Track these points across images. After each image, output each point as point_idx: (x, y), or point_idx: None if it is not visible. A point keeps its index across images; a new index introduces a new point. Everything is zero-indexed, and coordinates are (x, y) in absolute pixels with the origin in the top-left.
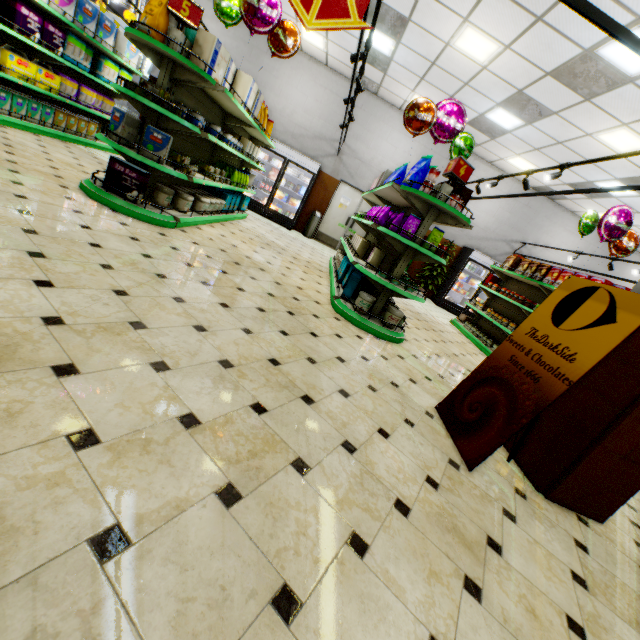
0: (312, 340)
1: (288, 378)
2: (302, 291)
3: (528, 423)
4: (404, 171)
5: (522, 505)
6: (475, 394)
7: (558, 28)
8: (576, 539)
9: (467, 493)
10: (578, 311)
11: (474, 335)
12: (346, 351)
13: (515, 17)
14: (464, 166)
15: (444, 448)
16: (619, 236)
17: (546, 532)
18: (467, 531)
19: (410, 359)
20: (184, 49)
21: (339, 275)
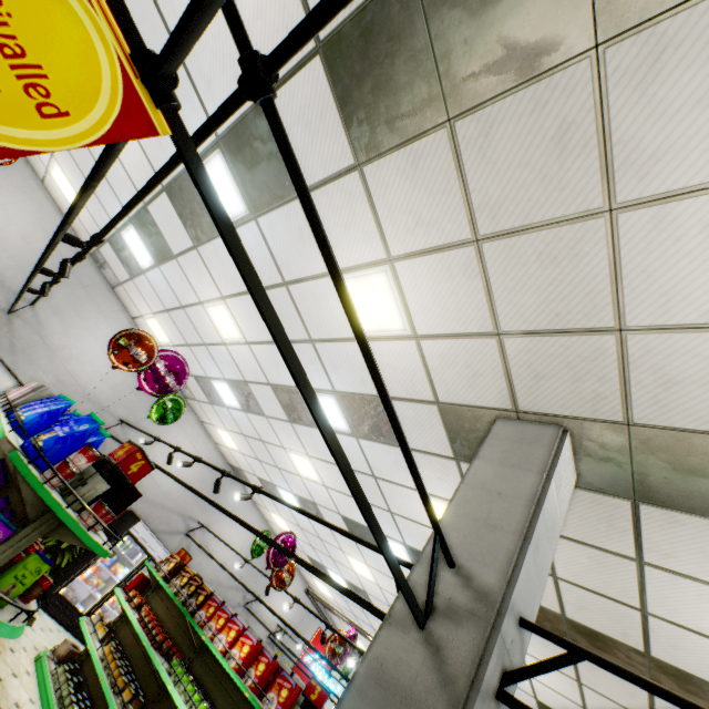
0: None
1: None
2: None
3: None
4: (62, 410)
5: None
6: None
7: None
8: None
9: None
10: None
11: (60, 706)
12: None
13: (261, 327)
14: (142, 461)
15: None
16: (283, 565)
17: None
18: None
19: None
20: None
21: None
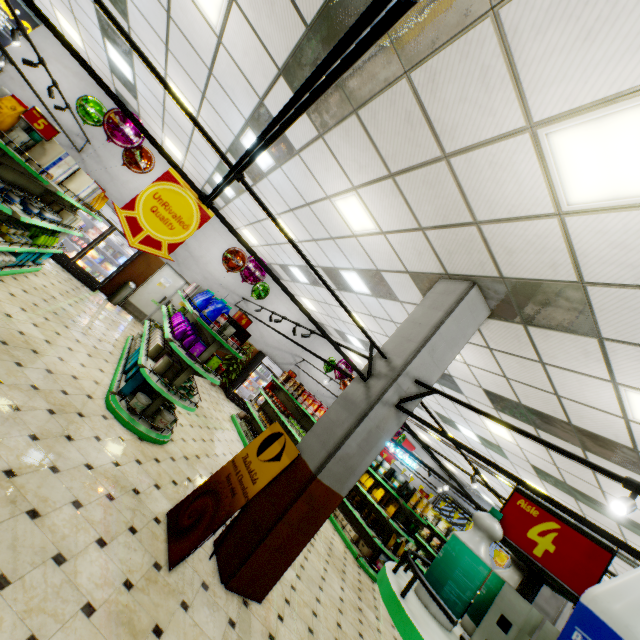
0: (65, 445)
1: (20, 491)
2: (77, 381)
3: (234, 525)
4: (210, 298)
5: (201, 595)
6: (198, 503)
7: (323, 250)
8: (231, 618)
9: (157, 590)
10: (270, 448)
11: (245, 433)
12: (100, 456)
13: (304, 231)
14: (246, 319)
15: (156, 552)
16: (346, 378)
17: (209, 615)
18: (140, 622)
19: (167, 462)
20: (25, 145)
21: (128, 365)
